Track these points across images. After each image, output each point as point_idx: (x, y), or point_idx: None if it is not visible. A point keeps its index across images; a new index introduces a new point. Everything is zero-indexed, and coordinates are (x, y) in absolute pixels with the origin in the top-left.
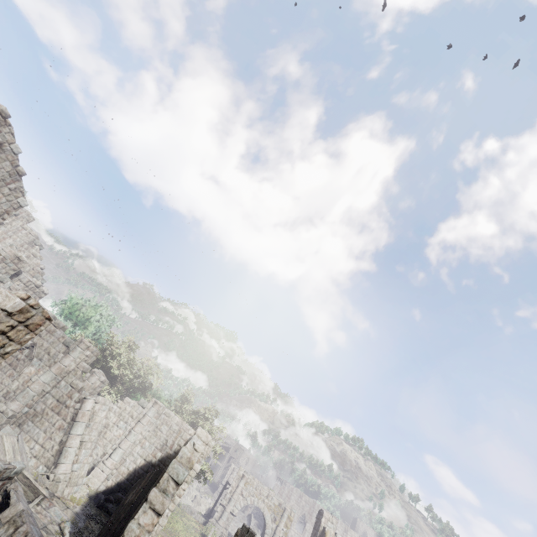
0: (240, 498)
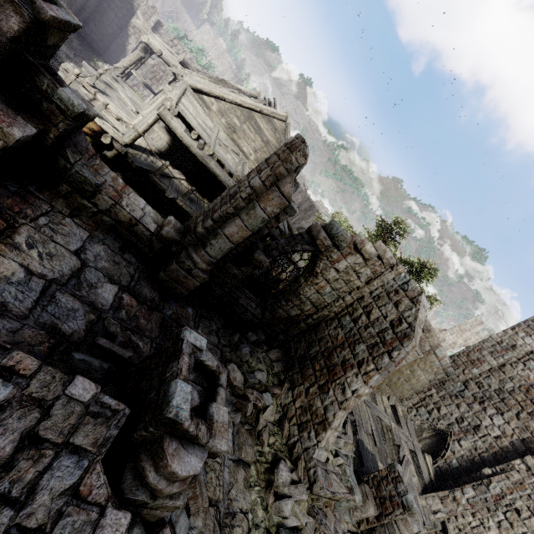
0: None
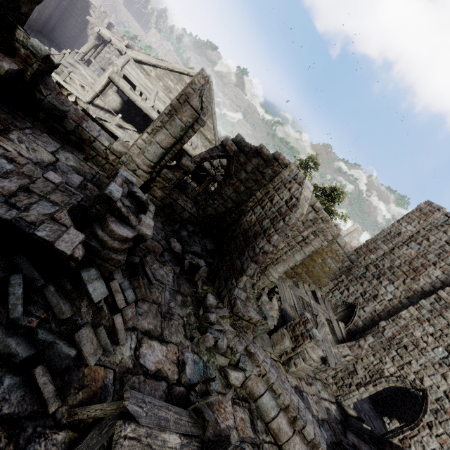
0: None
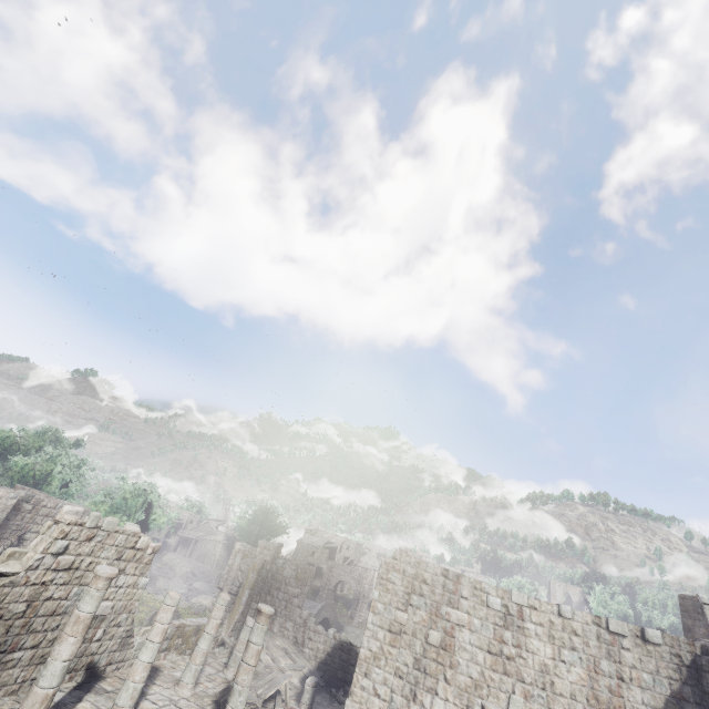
0: (239, 575)
